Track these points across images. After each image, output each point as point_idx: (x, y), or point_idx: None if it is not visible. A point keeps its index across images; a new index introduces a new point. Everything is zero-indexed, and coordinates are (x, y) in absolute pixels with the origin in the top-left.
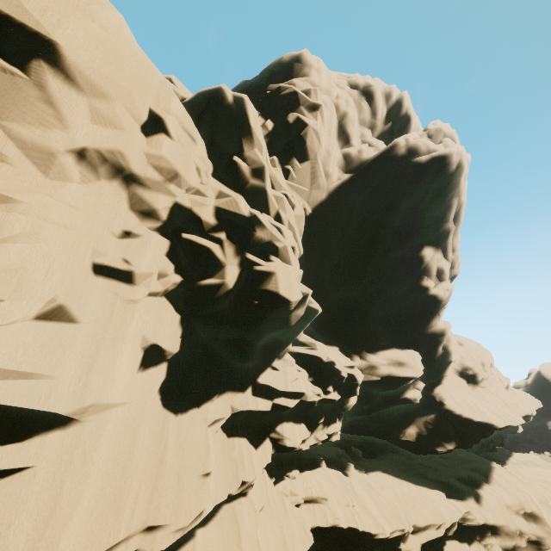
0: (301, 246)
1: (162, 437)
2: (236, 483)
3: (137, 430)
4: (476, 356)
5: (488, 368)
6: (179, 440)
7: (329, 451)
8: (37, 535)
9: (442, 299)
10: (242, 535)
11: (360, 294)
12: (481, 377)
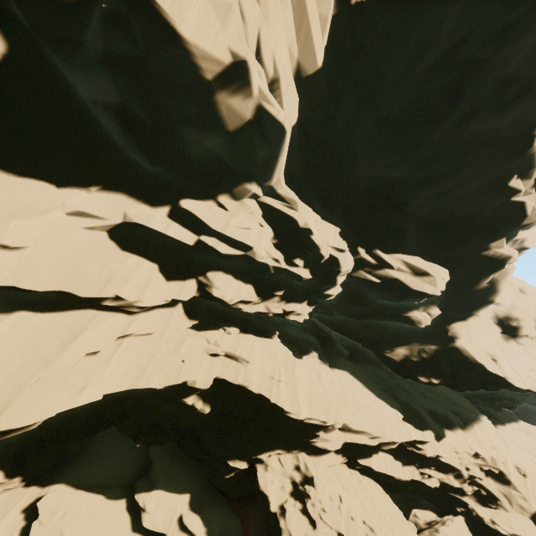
0: (319, 49)
1: None
2: (93, 289)
3: None
4: (534, 310)
5: None
6: None
7: (298, 334)
8: None
9: (525, 215)
10: (80, 338)
11: (403, 176)
12: (526, 333)
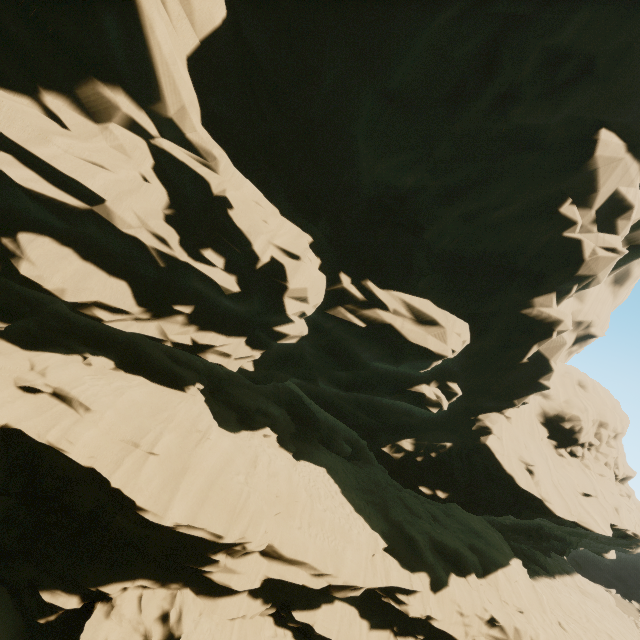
0: None
1: None
2: None
3: None
4: (595, 411)
5: (605, 437)
6: None
7: (252, 399)
8: None
9: (582, 259)
10: None
11: (417, 184)
12: (581, 441)
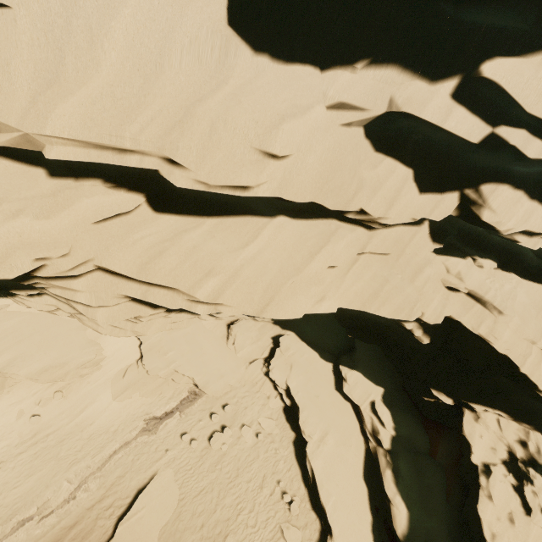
0: None
1: (218, 73)
2: (341, 201)
3: (170, 37)
4: None
5: None
6: (242, 89)
7: None
8: (39, 90)
9: None
10: (323, 251)
11: None
12: None
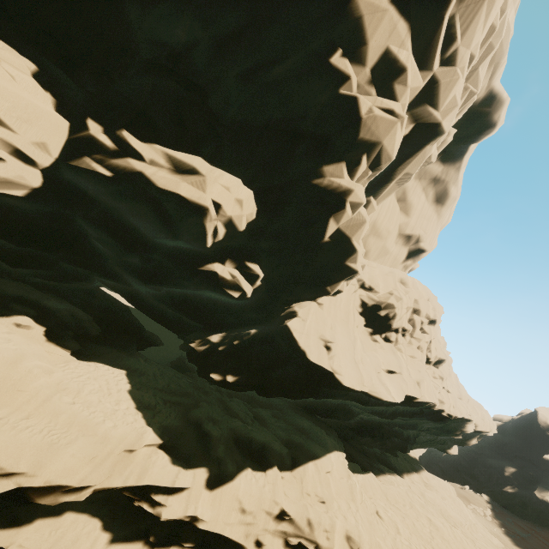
0: None
1: None
2: None
3: None
4: (410, 300)
5: (418, 323)
6: None
7: (15, 289)
8: None
9: (359, 117)
10: None
11: (190, 38)
12: (394, 326)
